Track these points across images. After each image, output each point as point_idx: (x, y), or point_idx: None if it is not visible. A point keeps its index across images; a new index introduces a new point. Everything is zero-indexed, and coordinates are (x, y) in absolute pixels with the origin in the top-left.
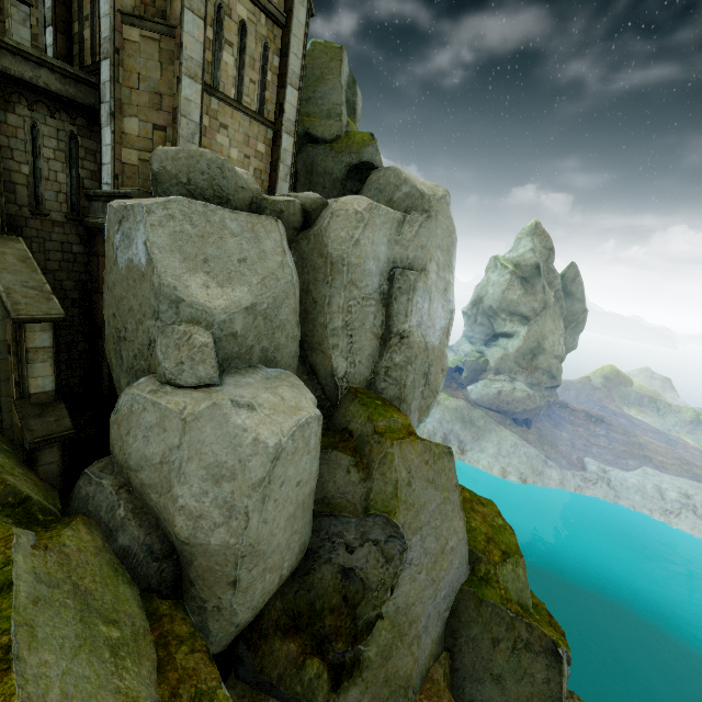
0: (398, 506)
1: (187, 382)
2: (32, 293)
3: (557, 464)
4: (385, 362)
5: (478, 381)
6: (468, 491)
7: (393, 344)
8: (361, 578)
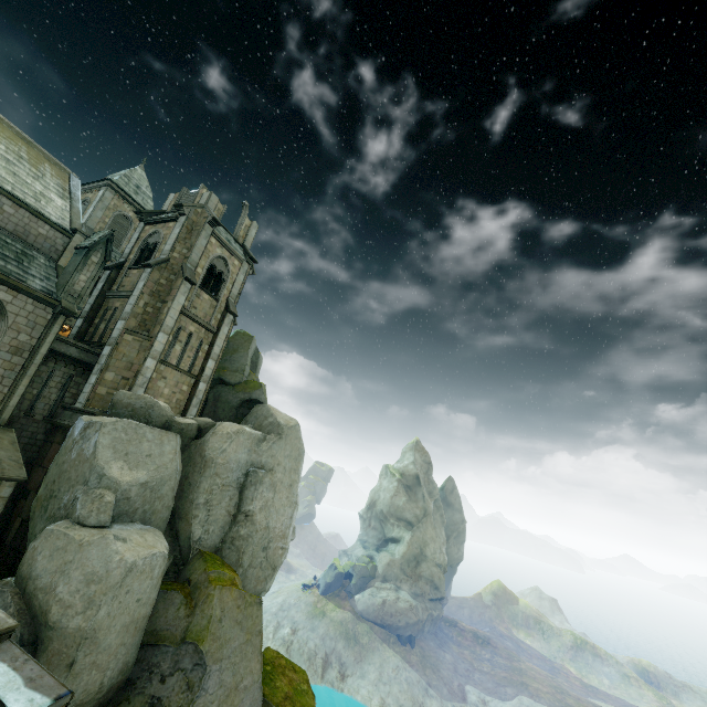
0: (207, 635)
1: (91, 523)
2: (13, 463)
3: (438, 693)
4: (233, 533)
5: (366, 588)
6: (286, 660)
7: (240, 520)
8: (164, 706)
